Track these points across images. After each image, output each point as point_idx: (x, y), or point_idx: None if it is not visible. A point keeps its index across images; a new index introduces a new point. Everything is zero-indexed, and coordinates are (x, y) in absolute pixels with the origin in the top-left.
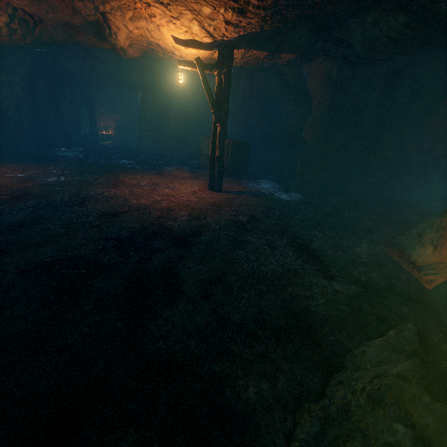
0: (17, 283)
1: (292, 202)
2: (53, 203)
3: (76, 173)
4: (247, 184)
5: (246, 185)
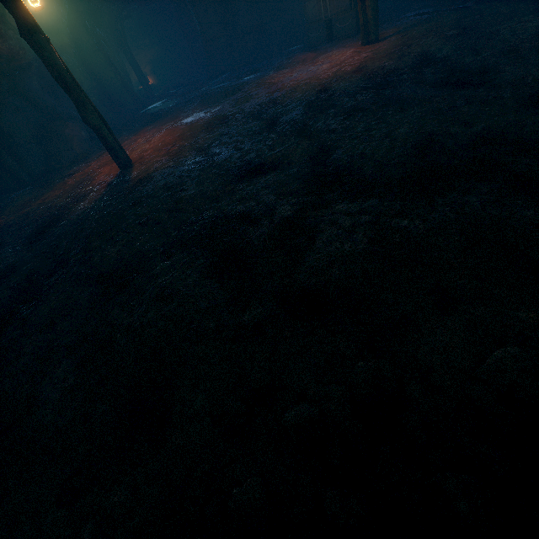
0: (358, 120)
1: (475, 6)
2: (255, 113)
3: (212, 104)
4: (392, 26)
5: (394, 26)
